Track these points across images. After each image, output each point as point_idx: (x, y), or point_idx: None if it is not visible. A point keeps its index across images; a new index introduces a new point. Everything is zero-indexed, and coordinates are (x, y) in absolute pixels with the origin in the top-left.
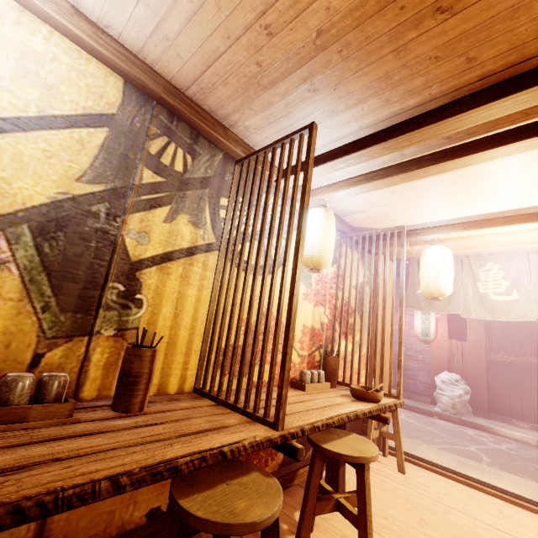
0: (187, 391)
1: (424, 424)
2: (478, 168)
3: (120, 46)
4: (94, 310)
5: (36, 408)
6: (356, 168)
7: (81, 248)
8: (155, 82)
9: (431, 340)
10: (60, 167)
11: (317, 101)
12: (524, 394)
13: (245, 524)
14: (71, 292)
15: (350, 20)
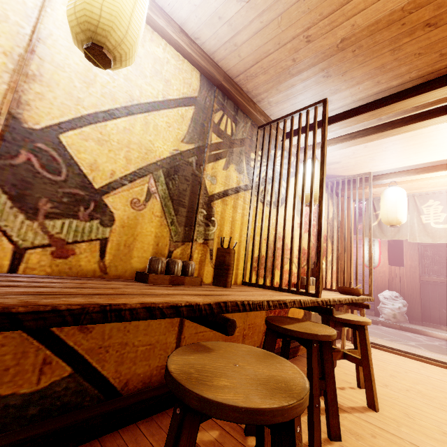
0: (238, 284)
1: (372, 329)
2: (434, 127)
3: (201, 51)
4: (193, 226)
5: (187, 278)
6: (342, 130)
7: (186, 185)
8: (219, 74)
9: (376, 265)
10: (174, 133)
11: (327, 83)
12: None
13: (325, 335)
14: (182, 214)
15: (366, 32)
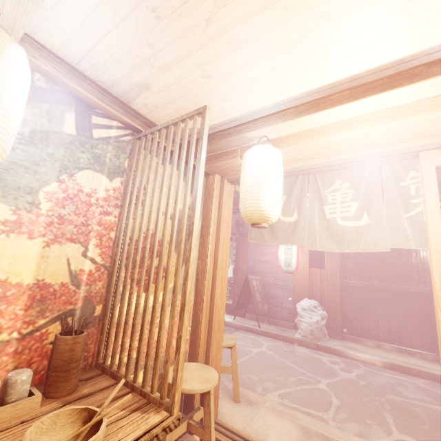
0: None
1: (282, 357)
2: None
3: None
4: None
5: None
6: None
7: None
8: None
9: (293, 269)
10: None
11: None
12: (371, 315)
13: None
14: None
15: None
